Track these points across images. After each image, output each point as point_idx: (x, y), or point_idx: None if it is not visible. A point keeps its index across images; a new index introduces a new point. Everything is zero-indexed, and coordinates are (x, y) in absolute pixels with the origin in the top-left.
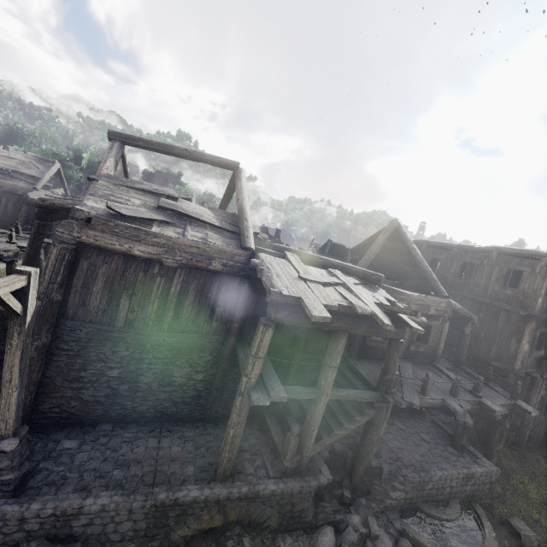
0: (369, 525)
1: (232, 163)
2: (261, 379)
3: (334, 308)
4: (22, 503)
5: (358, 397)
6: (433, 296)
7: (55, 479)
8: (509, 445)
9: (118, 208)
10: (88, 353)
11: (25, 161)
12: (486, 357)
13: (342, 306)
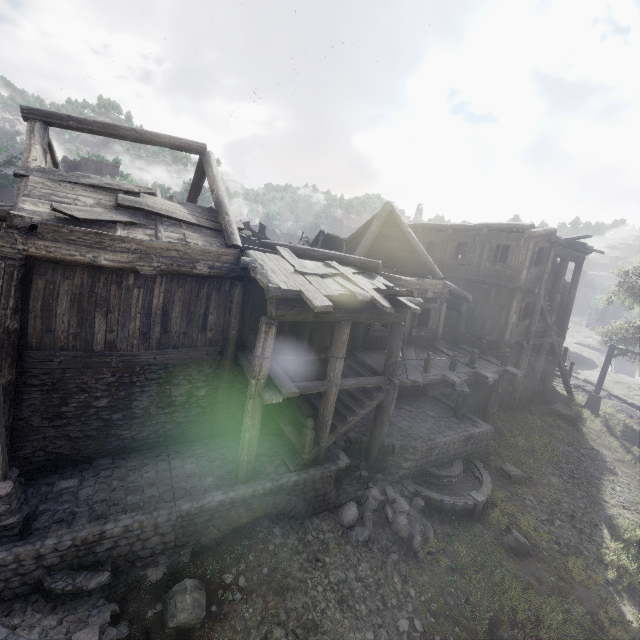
0: (387, 493)
1: (197, 145)
2: (270, 381)
3: (335, 298)
4: (34, 543)
5: (366, 383)
6: (430, 279)
7: (63, 517)
8: (504, 410)
9: (68, 211)
10: (66, 385)
11: None
12: (482, 334)
13: (342, 295)
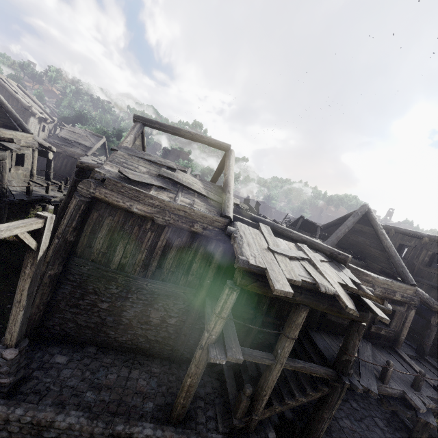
0: None
1: (225, 145)
2: (222, 337)
3: (297, 283)
4: (10, 406)
5: (313, 371)
6: (400, 281)
7: (41, 389)
8: None
9: (126, 173)
10: (87, 286)
11: (83, 135)
12: None
13: (305, 282)
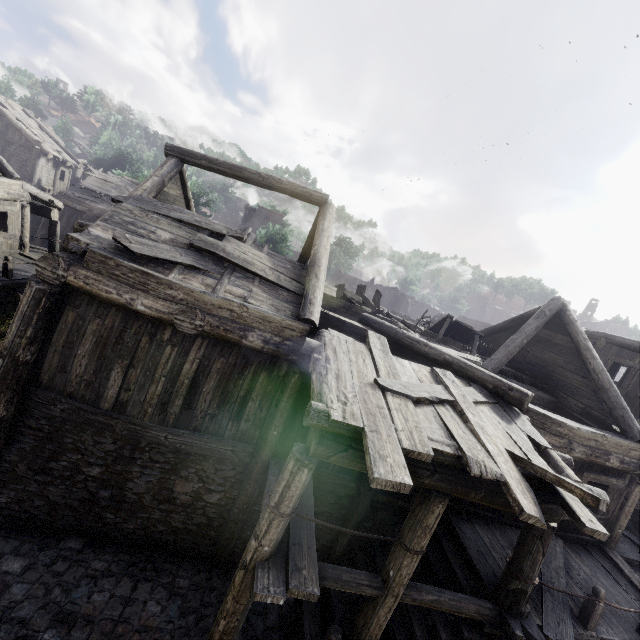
0: None
1: (319, 195)
2: (287, 543)
3: (425, 458)
4: None
5: (455, 608)
6: (618, 435)
7: None
8: None
9: (127, 242)
10: (62, 438)
11: (120, 185)
12: None
13: (442, 452)
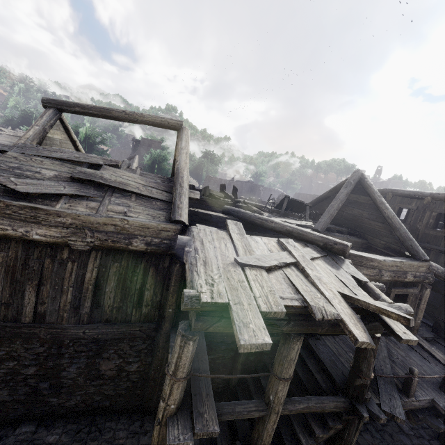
0: None
1: (175, 122)
2: (190, 395)
3: (280, 315)
4: None
5: (320, 409)
6: (410, 259)
7: None
8: None
9: (13, 185)
10: None
11: None
12: None
13: (292, 306)
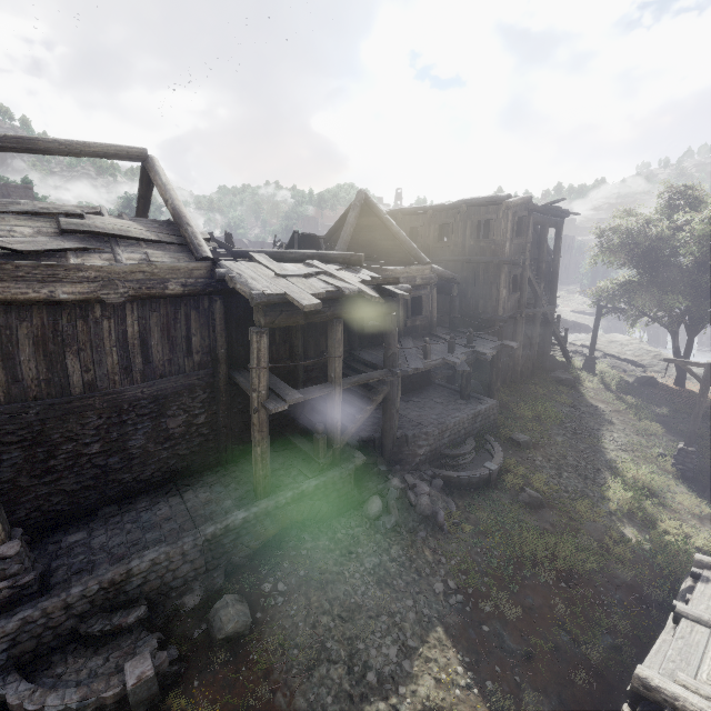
0: (407, 480)
1: (137, 151)
2: (272, 392)
3: (322, 296)
4: (59, 595)
5: (369, 378)
6: (417, 265)
7: (82, 567)
8: (508, 385)
9: (7, 244)
10: (49, 437)
11: None
12: (476, 314)
13: (329, 292)
